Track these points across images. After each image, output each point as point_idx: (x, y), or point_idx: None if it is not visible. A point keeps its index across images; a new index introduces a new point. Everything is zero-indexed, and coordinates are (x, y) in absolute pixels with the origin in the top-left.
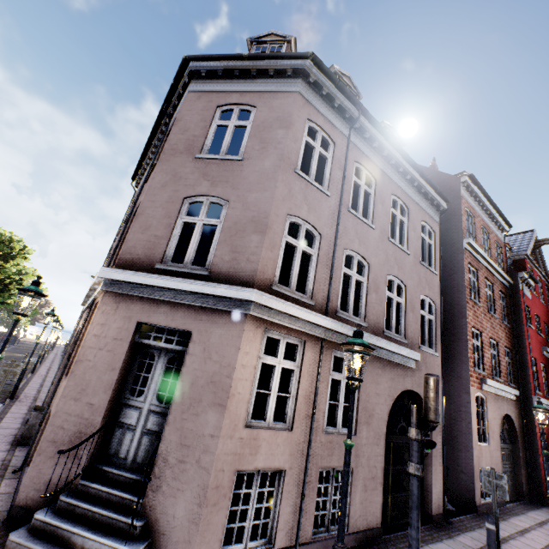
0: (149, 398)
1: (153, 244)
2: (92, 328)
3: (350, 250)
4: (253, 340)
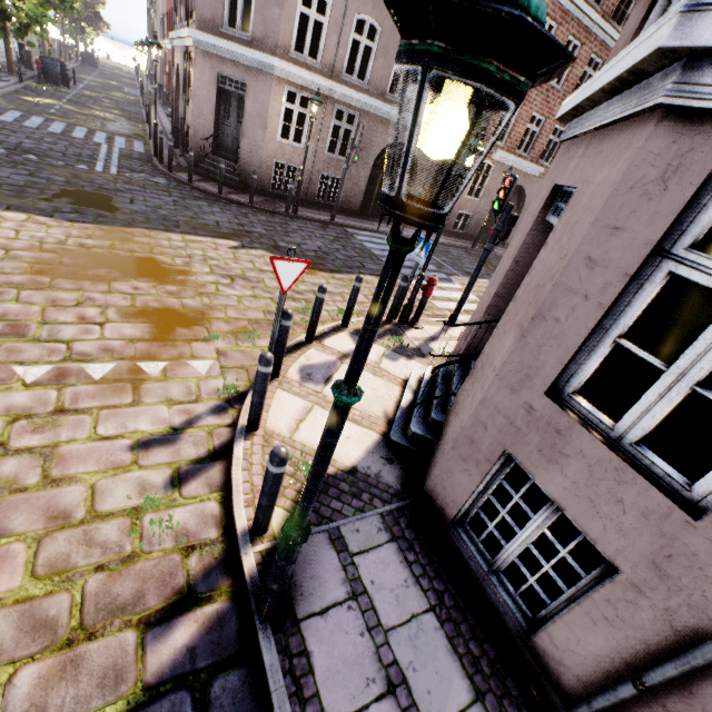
0: (233, 121)
1: (214, 9)
2: (195, 75)
3: (363, 14)
4: (279, 92)
